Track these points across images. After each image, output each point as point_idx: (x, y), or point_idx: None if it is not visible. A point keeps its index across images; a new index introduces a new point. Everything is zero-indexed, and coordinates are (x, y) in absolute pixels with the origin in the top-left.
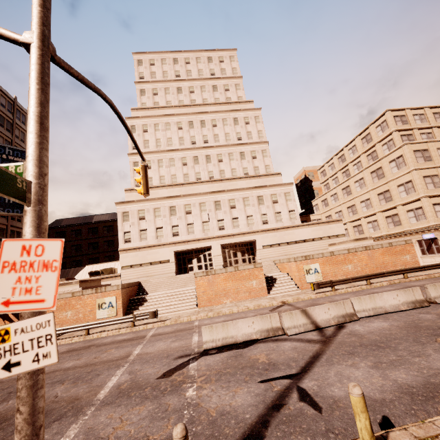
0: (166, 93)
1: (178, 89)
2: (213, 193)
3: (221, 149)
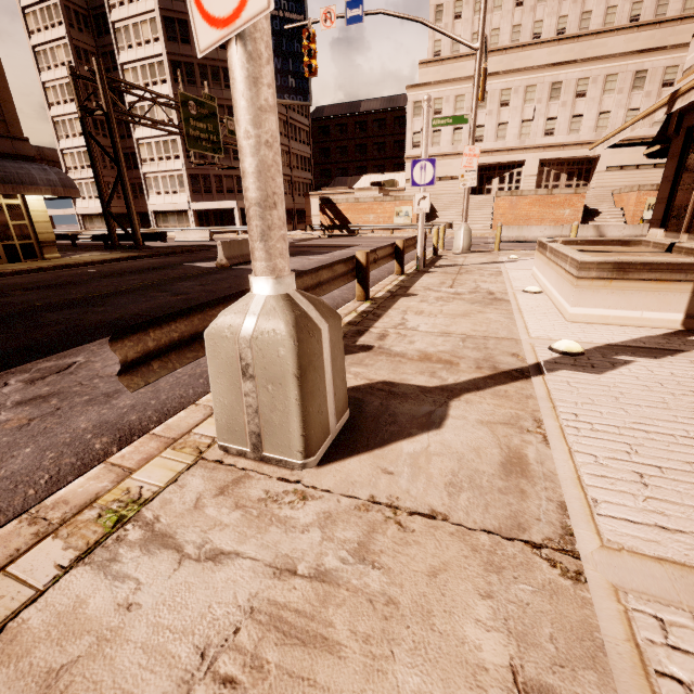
0: None
1: None
2: (554, 67)
3: None
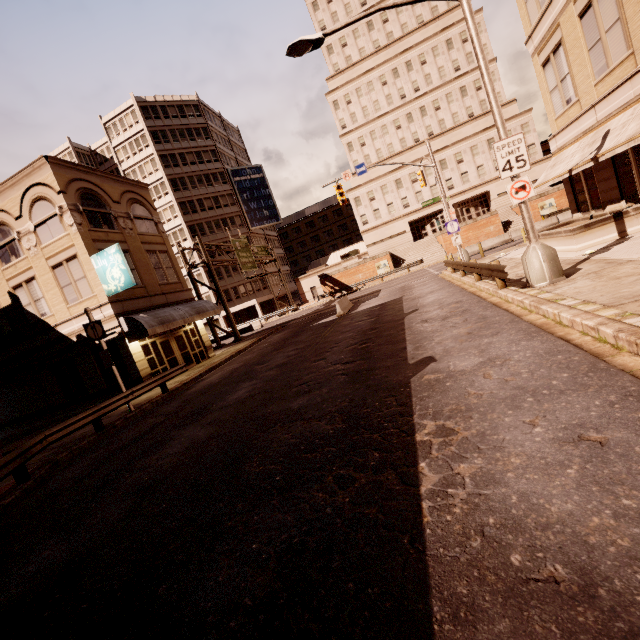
0: (355, 38)
1: (368, 25)
2: (436, 153)
3: (436, 93)
